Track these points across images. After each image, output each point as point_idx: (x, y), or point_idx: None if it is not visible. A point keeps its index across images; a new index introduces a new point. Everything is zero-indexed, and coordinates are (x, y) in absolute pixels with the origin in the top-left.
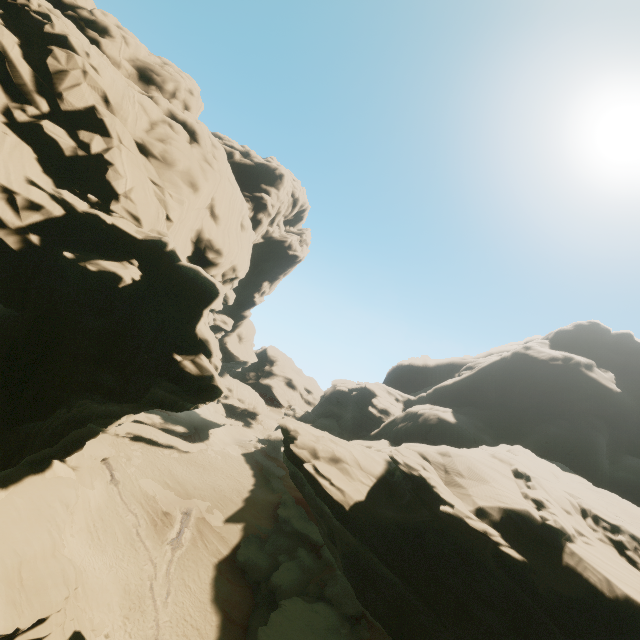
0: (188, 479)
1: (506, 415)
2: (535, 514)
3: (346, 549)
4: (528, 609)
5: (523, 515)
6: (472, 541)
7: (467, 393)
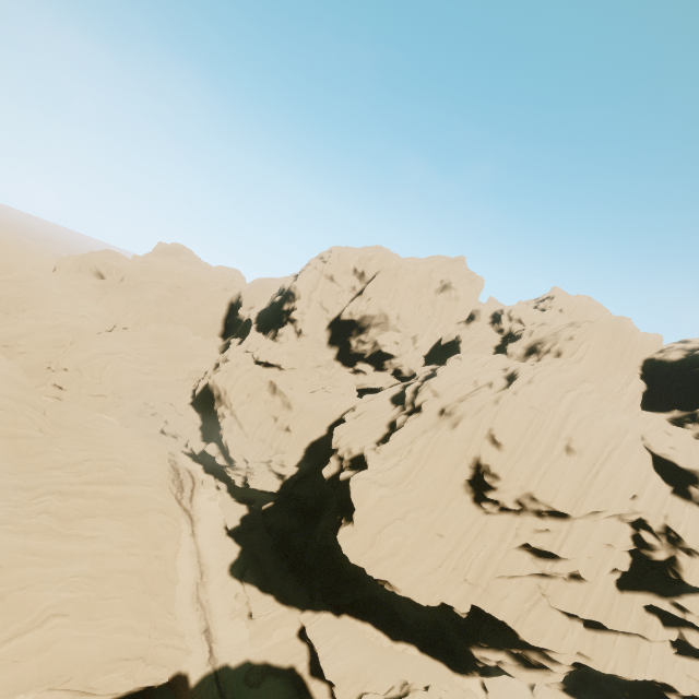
0: None
1: None
2: None
3: None
4: None
5: None
6: None
7: None
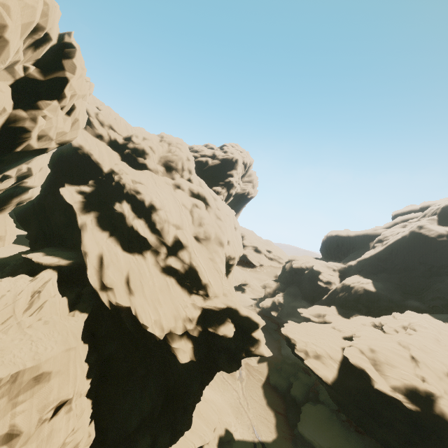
0: None
1: (409, 277)
2: (421, 385)
3: (331, 392)
4: (420, 425)
5: (415, 386)
6: (391, 399)
7: (380, 263)
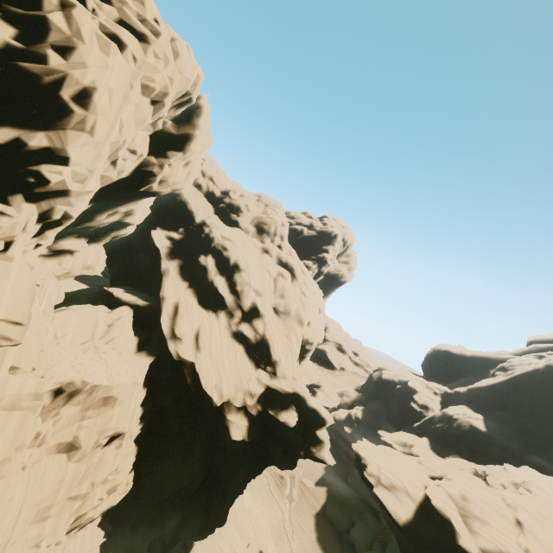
0: None
1: (536, 425)
2: None
3: (401, 540)
4: None
5: None
6: None
7: (499, 397)
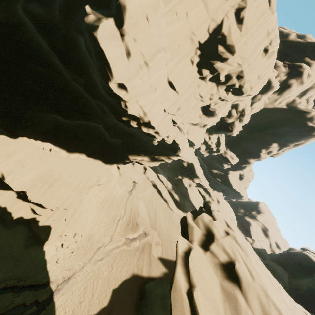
0: (161, 220)
1: None
2: None
3: None
4: None
5: None
6: None
7: None
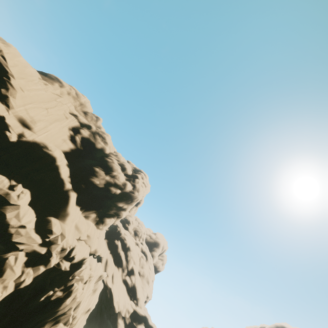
0: None
1: None
2: None
3: None
4: None
5: None
6: None
7: None
